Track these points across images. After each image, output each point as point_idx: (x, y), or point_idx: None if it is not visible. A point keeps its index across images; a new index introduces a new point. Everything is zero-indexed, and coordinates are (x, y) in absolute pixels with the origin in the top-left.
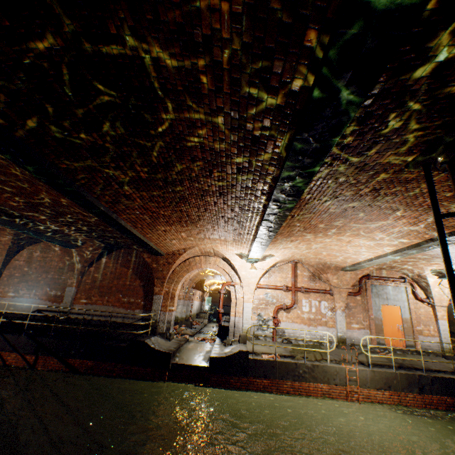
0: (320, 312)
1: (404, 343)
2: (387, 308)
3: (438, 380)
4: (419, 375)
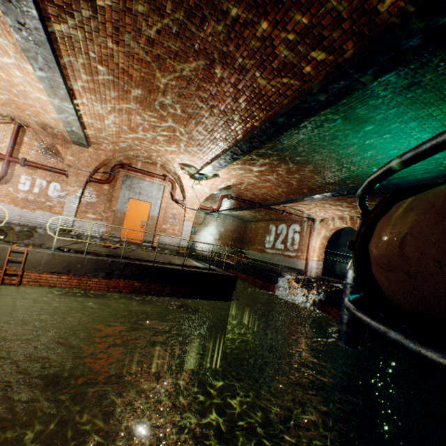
0: (47, 195)
1: (143, 239)
2: (137, 203)
3: (132, 267)
4: (113, 261)
